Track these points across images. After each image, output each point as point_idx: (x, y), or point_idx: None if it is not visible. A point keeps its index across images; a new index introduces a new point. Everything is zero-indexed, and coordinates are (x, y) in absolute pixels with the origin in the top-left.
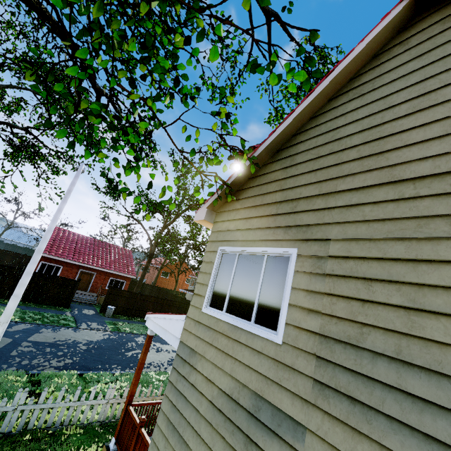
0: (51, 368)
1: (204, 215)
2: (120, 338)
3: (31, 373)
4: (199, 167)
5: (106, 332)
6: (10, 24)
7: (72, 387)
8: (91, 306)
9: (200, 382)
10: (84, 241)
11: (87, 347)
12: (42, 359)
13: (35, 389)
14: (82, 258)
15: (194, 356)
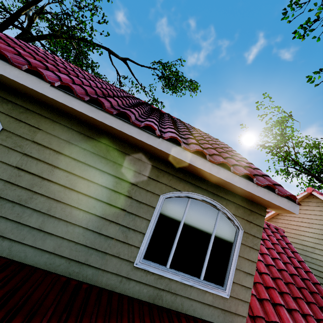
0: None
1: None
2: None
3: None
4: None
5: None
6: None
7: None
8: None
9: None
10: None
11: None
12: None
13: None
14: None
15: None
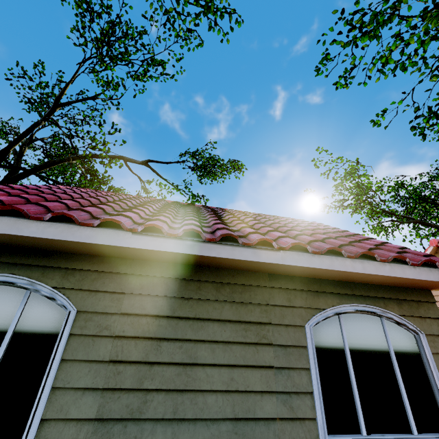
0: None
1: None
2: None
3: None
4: None
5: None
6: None
7: None
8: None
9: None
10: None
11: None
12: None
13: None
14: None
15: None
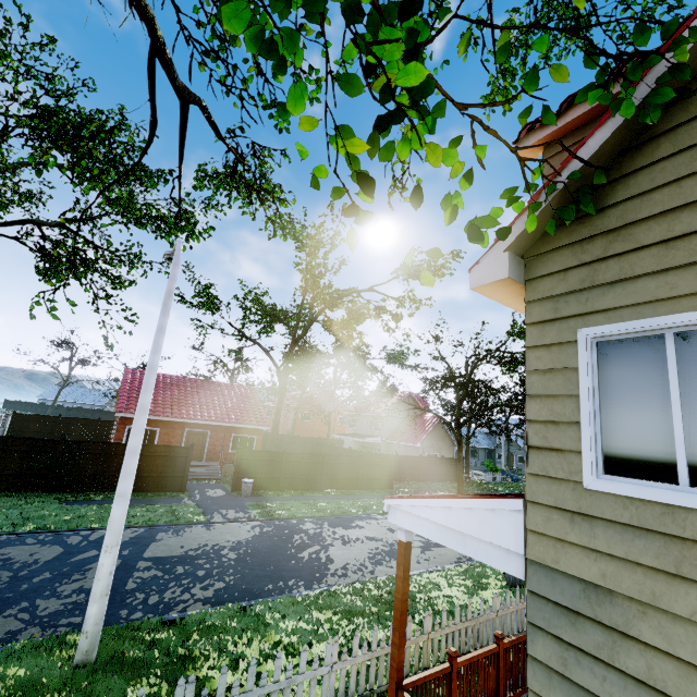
0: (197, 603)
1: (507, 268)
2: (278, 530)
3: (169, 619)
4: (335, 235)
5: (253, 523)
6: (1, 50)
7: (246, 637)
8: (216, 483)
9: (677, 681)
10: (182, 384)
11: (237, 553)
12: (177, 588)
13: (186, 651)
14: (185, 412)
15: (607, 602)
